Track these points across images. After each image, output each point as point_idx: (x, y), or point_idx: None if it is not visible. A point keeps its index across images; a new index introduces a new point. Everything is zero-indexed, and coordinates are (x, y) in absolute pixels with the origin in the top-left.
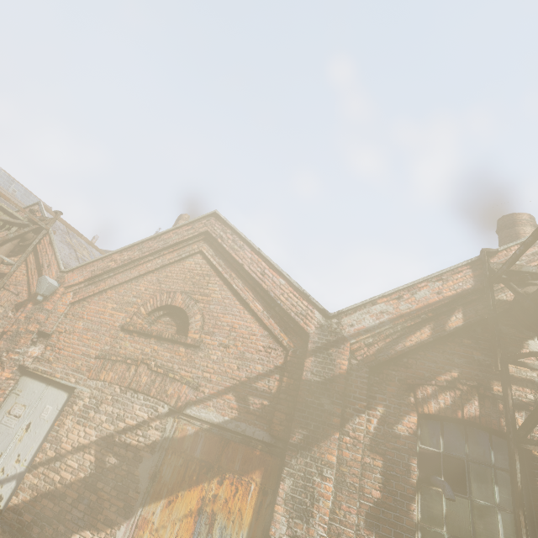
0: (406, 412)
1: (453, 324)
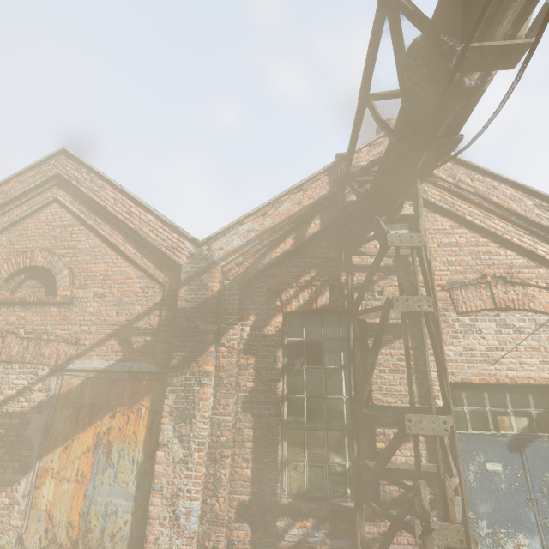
0: (273, 315)
1: (312, 231)
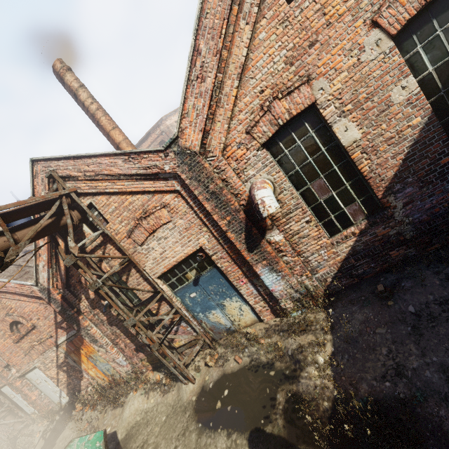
0: (88, 290)
1: (63, 247)
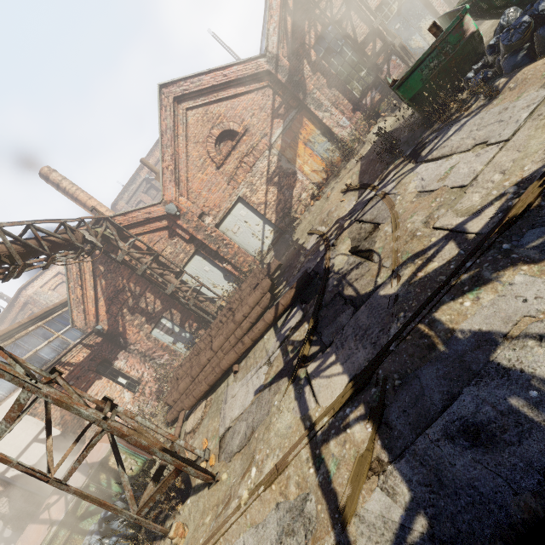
0: (310, 53)
1: (291, 5)
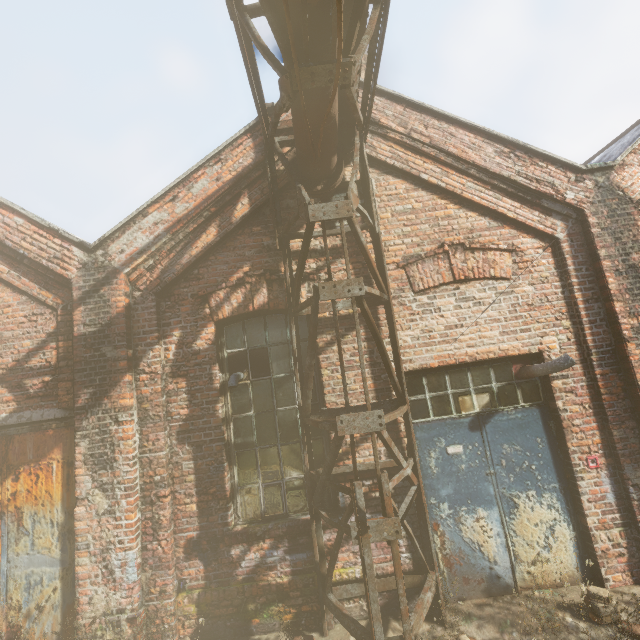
0: (203, 326)
1: (239, 214)
